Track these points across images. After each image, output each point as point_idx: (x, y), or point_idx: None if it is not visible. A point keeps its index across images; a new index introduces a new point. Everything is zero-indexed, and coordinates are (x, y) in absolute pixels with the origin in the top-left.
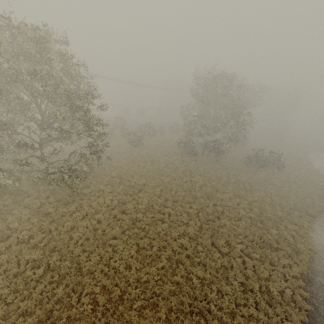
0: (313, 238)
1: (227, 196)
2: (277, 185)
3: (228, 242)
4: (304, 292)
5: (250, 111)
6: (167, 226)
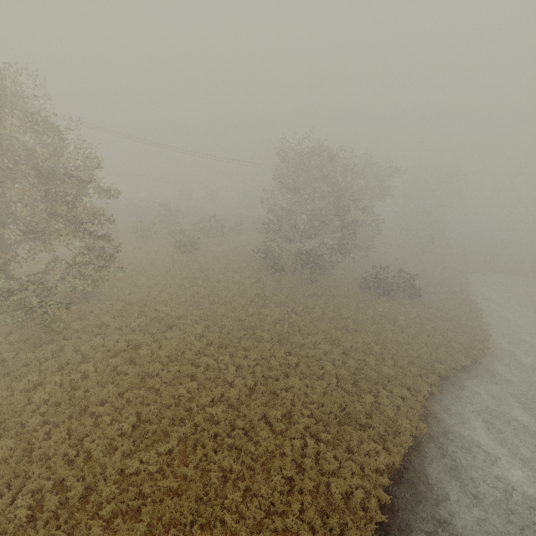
0: (430, 411)
1: (312, 340)
2: (400, 324)
3: (290, 414)
4: (384, 495)
5: (373, 204)
6: (197, 386)
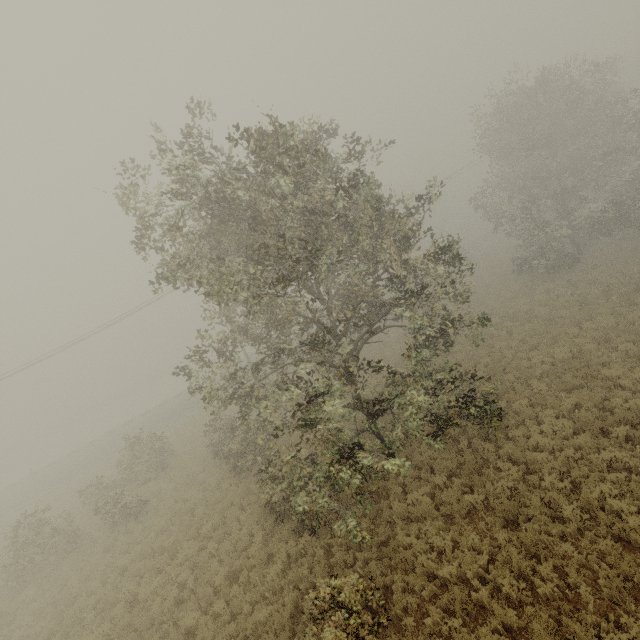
0: None
1: None
2: None
3: None
4: None
5: None
6: None
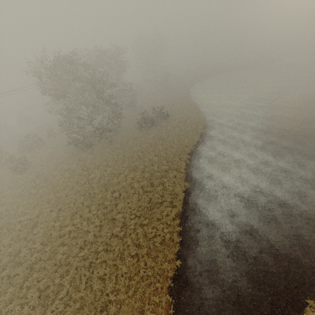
0: (189, 173)
1: (123, 176)
2: (164, 138)
3: (126, 223)
4: (178, 228)
5: (120, 77)
6: (67, 248)
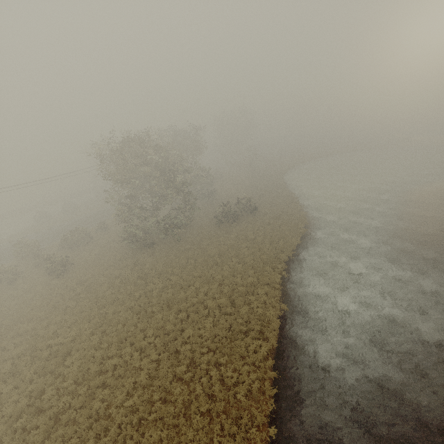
0: (286, 290)
1: (193, 289)
2: (251, 238)
3: (194, 360)
4: (272, 374)
5: (196, 160)
6: (109, 391)
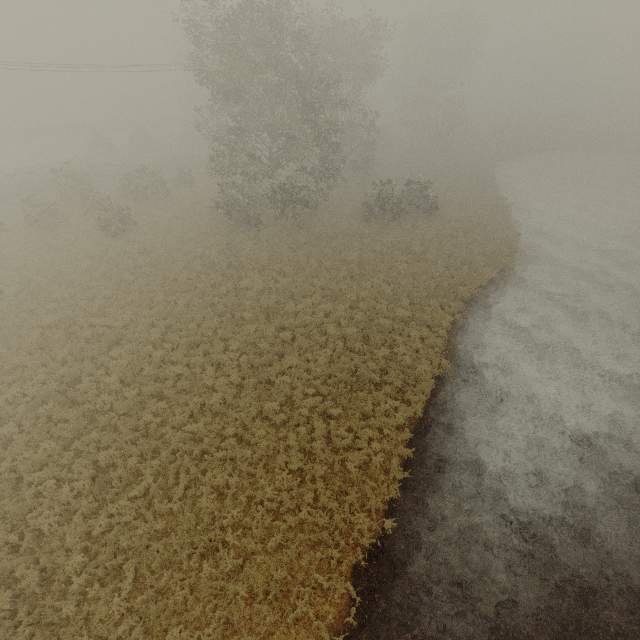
0: (454, 343)
1: (309, 303)
2: (416, 252)
3: (292, 399)
4: (405, 451)
5: (359, 92)
6: (166, 406)
